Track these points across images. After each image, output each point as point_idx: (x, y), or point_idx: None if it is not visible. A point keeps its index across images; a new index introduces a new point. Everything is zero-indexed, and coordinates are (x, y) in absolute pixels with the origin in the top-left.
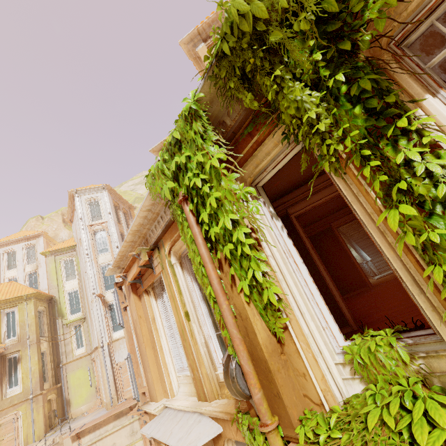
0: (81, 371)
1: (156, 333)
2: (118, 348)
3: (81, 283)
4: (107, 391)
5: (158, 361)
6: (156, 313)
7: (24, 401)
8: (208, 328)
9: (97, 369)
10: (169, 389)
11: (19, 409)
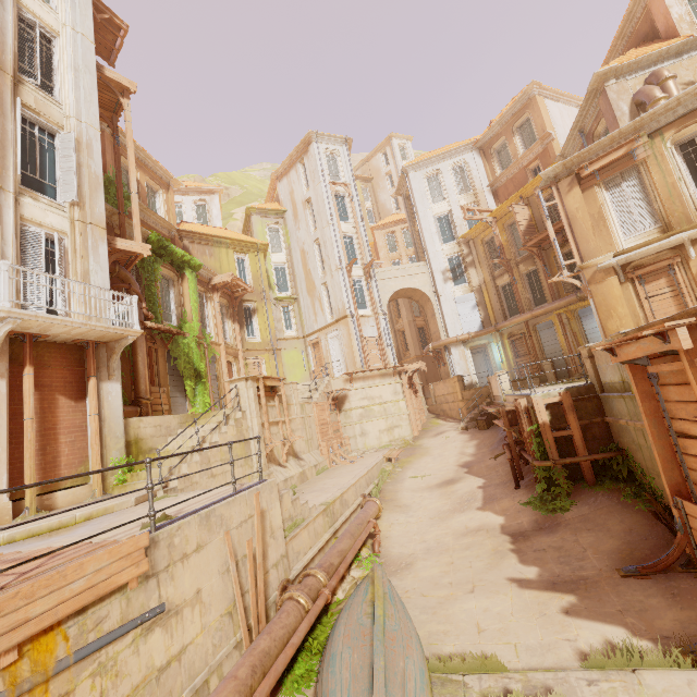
0: (294, 352)
1: (606, 213)
2: (364, 325)
3: (292, 259)
4: (357, 359)
5: (603, 233)
6: (607, 200)
7: (266, 351)
8: (694, 188)
9: (327, 348)
10: (618, 247)
11: (263, 356)
